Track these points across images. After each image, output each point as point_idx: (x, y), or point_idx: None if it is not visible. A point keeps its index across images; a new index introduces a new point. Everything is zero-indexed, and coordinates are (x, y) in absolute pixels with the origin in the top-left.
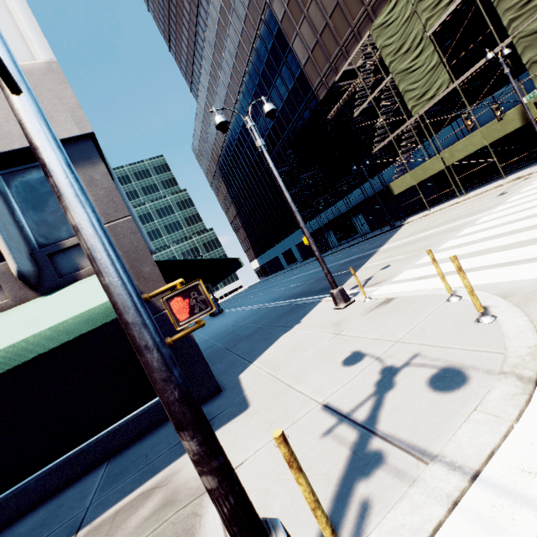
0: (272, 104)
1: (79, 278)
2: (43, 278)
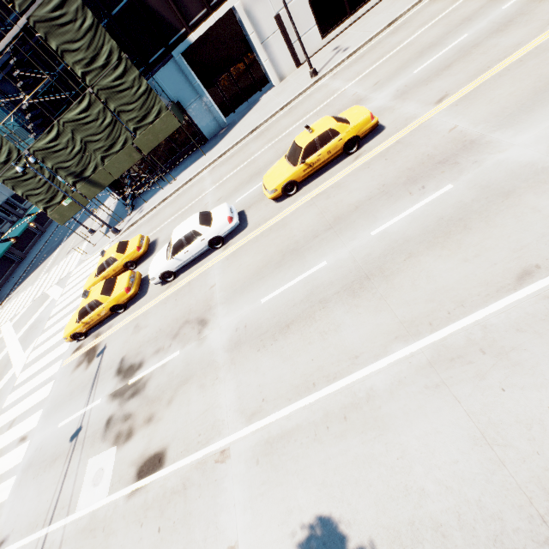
0: None
1: None
2: None
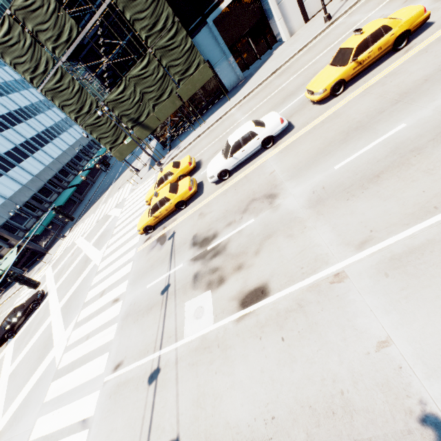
0: (18, 206)
1: (15, 245)
2: (11, 246)
